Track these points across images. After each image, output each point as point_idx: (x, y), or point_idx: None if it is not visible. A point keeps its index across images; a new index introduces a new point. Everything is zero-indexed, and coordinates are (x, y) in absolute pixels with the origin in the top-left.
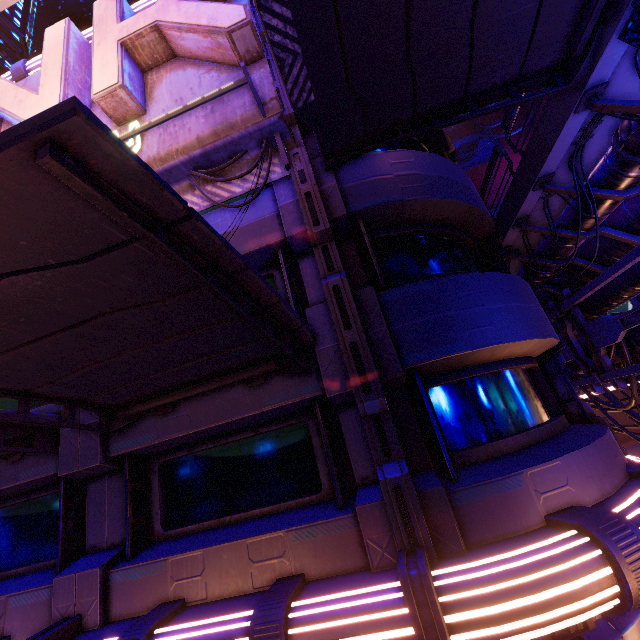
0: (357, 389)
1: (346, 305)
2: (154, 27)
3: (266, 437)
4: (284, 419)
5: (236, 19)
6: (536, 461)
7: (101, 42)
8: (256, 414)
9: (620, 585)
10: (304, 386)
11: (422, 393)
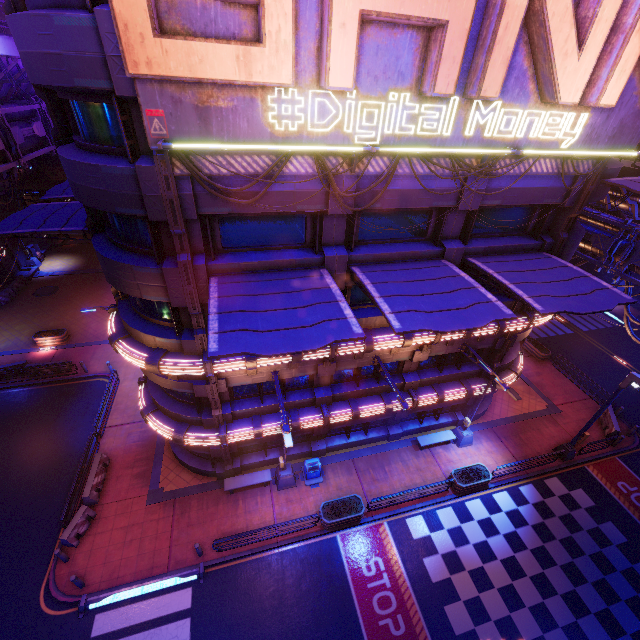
0: None
1: (560, 248)
2: None
3: None
4: None
5: None
6: None
7: (639, 32)
8: None
9: (552, 317)
10: None
11: None
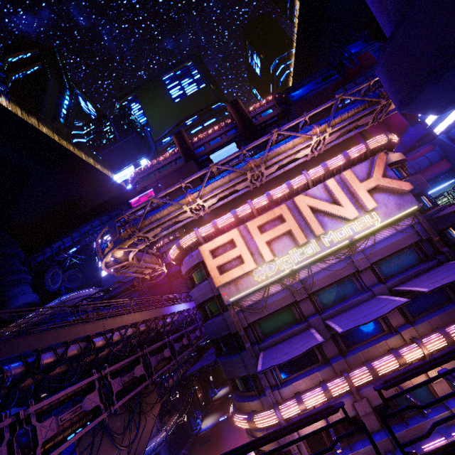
0: None
1: (453, 256)
2: (376, 185)
3: None
4: None
5: (409, 187)
6: None
7: (358, 190)
8: None
9: None
10: None
11: None
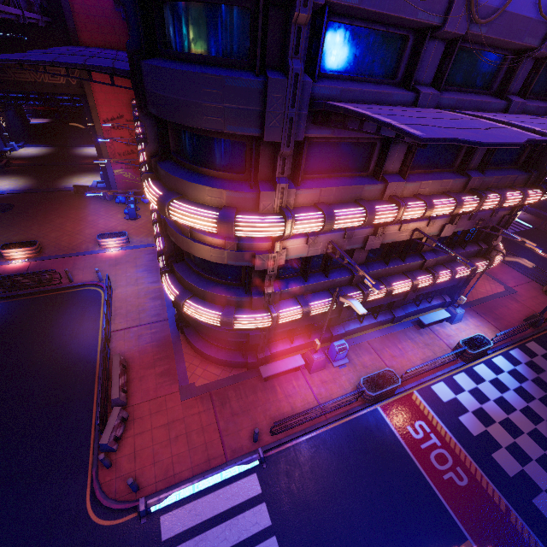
0: None
1: None
2: None
3: None
4: None
5: None
6: None
7: None
8: None
9: None
10: None
11: None
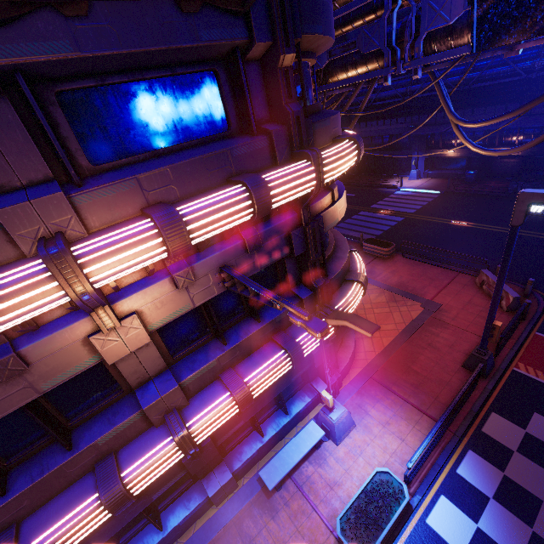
0: (282, 42)
1: None
2: None
3: (177, 81)
4: (198, 63)
5: None
6: (332, 114)
7: None
8: (192, 47)
9: (357, 157)
10: (234, 28)
11: (301, 60)
